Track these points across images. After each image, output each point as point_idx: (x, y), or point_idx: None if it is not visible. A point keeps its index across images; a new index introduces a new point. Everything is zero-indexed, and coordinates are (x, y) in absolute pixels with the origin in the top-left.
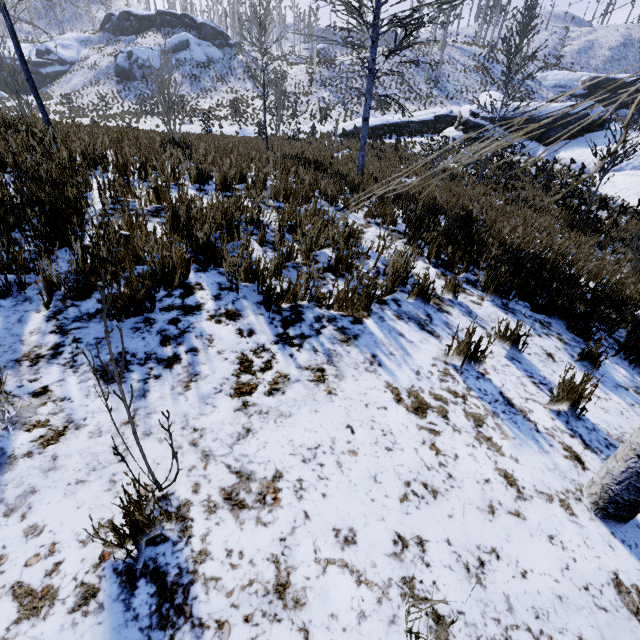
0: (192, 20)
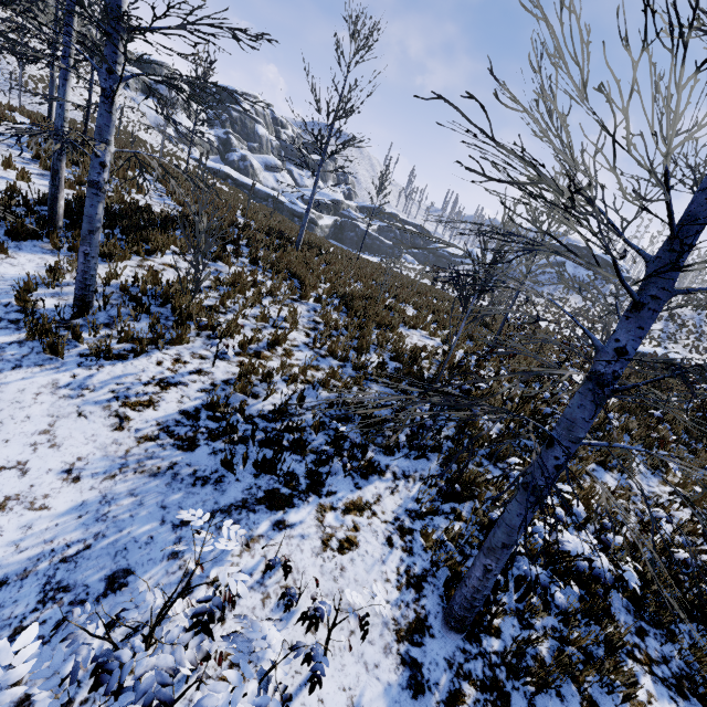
0: (589, 252)
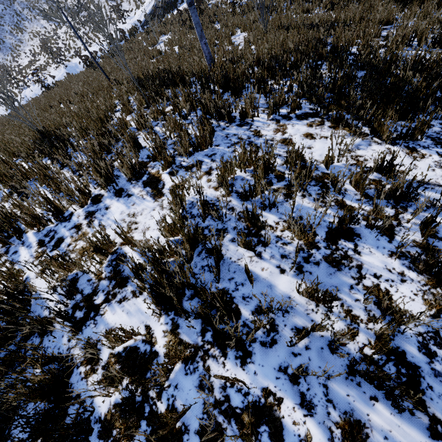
0: None
